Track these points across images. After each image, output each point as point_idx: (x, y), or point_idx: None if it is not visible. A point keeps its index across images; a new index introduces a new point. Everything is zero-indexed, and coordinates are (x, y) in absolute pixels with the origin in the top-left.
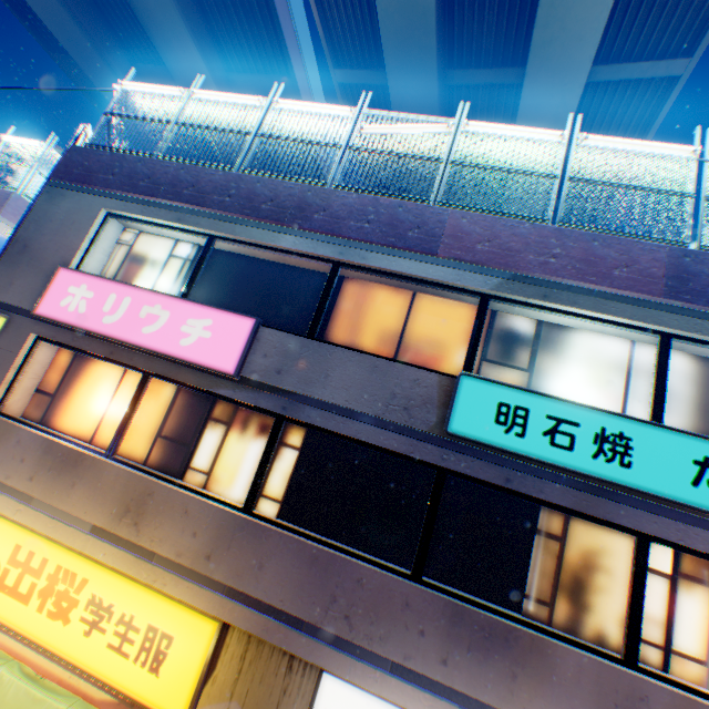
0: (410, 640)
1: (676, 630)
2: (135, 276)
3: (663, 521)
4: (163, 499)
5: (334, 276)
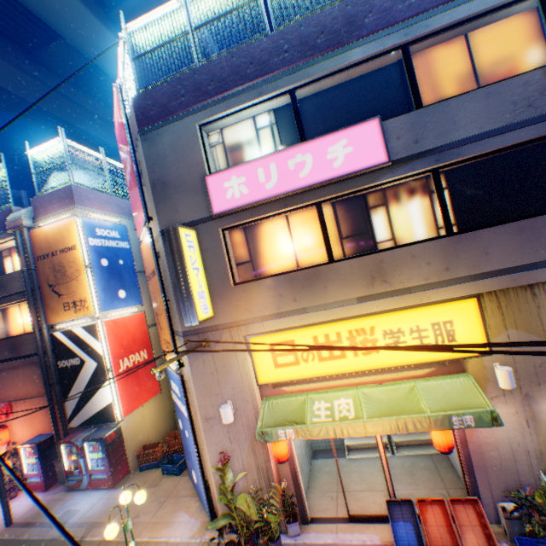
0: None
1: None
2: (243, 161)
3: None
4: (391, 259)
5: (407, 57)
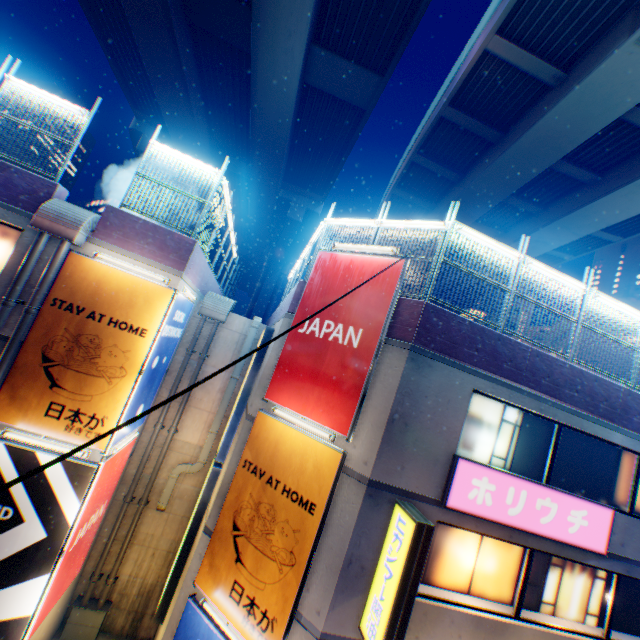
0: None
1: None
2: (474, 439)
3: None
4: None
5: (639, 465)
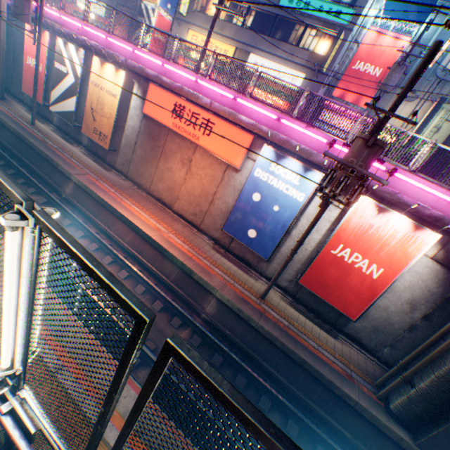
0: (264, 46)
1: (309, 47)
2: None
3: (310, 21)
4: (227, 26)
5: None
